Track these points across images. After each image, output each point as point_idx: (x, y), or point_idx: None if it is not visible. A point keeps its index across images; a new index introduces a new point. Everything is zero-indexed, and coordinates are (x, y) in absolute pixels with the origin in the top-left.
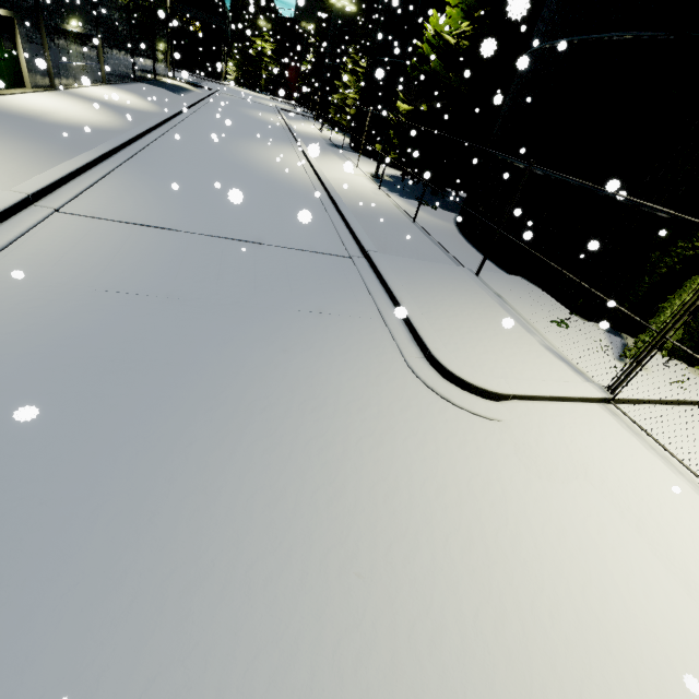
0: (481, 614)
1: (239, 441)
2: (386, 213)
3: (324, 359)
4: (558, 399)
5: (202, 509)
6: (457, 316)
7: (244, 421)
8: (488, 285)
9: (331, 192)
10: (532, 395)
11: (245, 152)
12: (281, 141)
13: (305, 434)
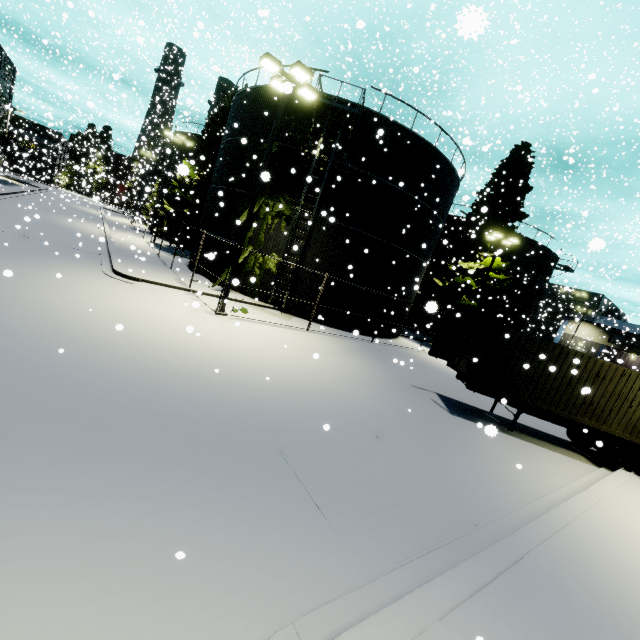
0: (85, 288)
1: (17, 262)
2: (143, 252)
3: (63, 263)
4: (164, 285)
5: (1, 264)
6: (140, 269)
7: (20, 261)
8: (174, 271)
9: (107, 238)
10: (151, 281)
11: (55, 218)
12: (90, 220)
13: (44, 267)
